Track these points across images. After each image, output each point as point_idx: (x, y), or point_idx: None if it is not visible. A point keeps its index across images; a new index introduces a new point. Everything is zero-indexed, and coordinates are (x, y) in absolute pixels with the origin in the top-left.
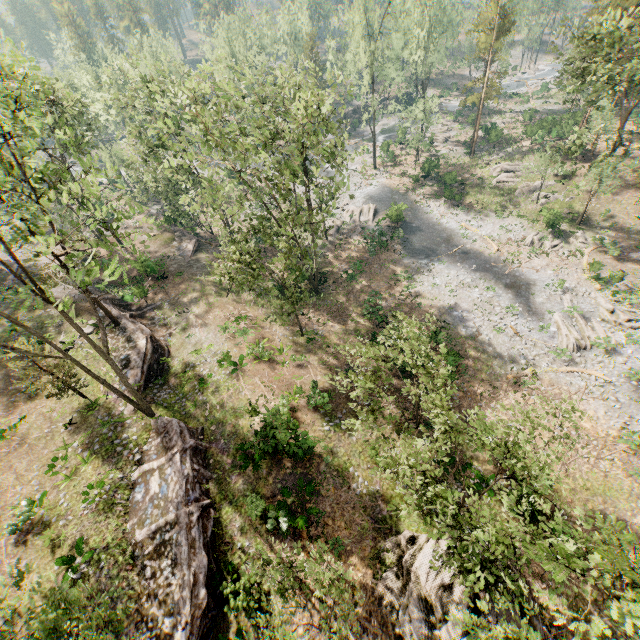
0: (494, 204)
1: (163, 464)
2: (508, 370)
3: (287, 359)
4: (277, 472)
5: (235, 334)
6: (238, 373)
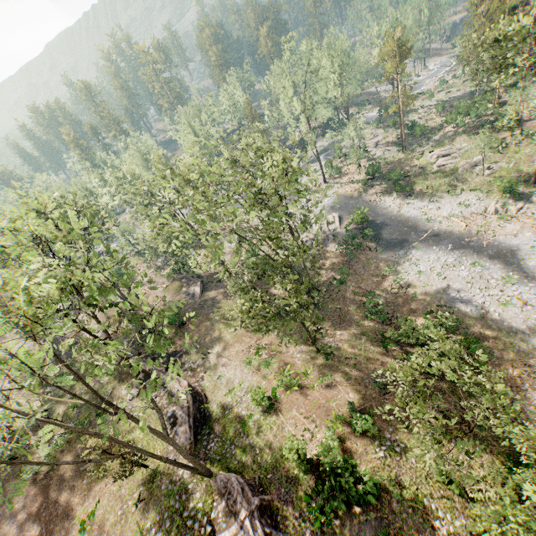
0: (443, 186)
1: (235, 533)
2: (535, 344)
3: (314, 381)
4: (350, 521)
5: (260, 367)
6: (275, 408)
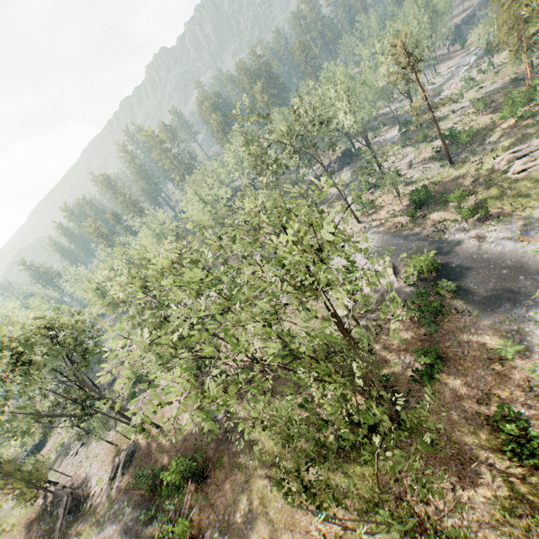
0: (536, 197)
1: None
2: None
3: None
4: None
5: None
6: None
